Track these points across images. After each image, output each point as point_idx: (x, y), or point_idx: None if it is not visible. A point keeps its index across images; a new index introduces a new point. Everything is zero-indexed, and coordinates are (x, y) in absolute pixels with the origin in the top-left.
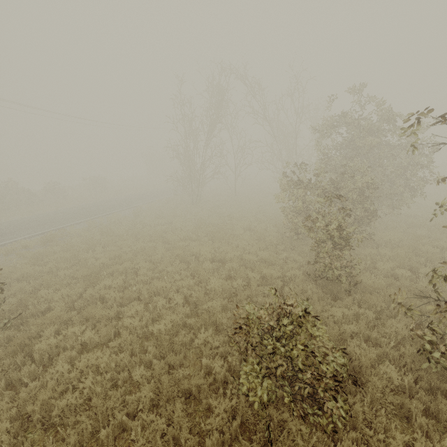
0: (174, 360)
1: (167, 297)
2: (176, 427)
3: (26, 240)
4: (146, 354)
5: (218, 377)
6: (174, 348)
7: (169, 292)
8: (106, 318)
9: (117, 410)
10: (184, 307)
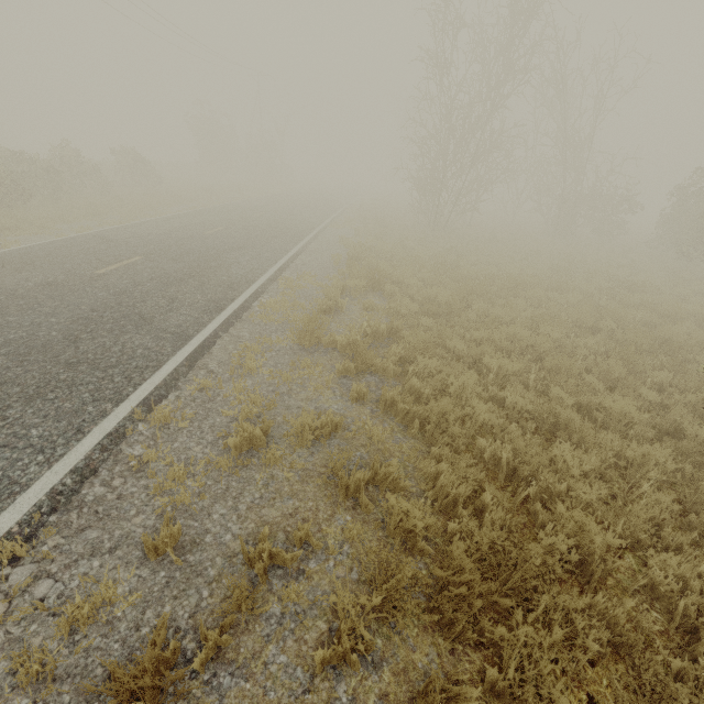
0: None
1: None
2: None
3: (339, 278)
4: None
5: None
6: None
7: None
8: None
9: None
10: None
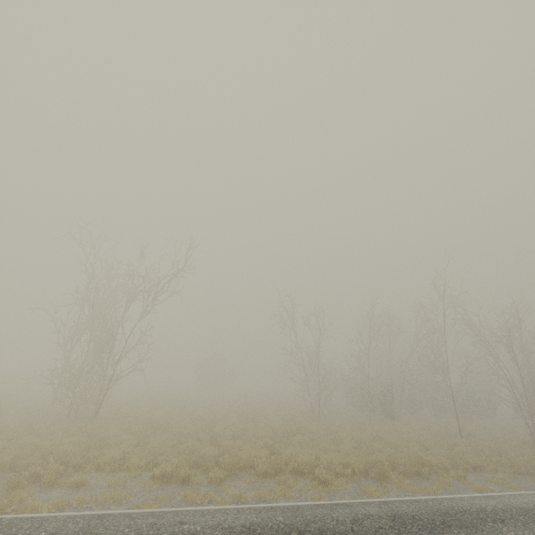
0: None
1: None
2: None
3: None
4: None
5: None
6: None
7: None
8: None
9: None
10: None
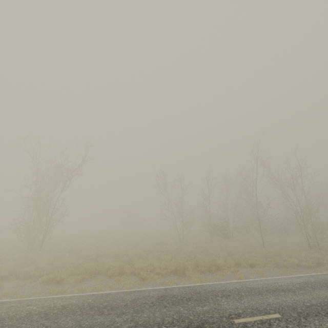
0: None
1: None
2: None
3: None
4: None
5: None
6: None
7: None
8: None
9: None
10: None
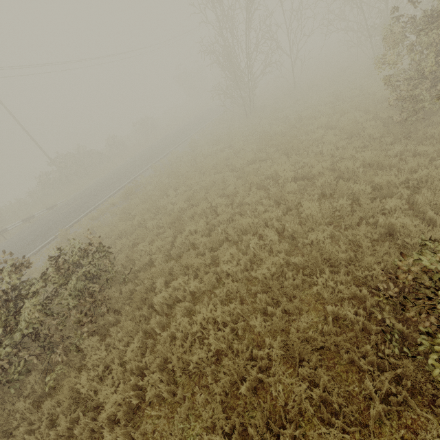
0: (292, 309)
1: (255, 232)
2: (322, 388)
3: (111, 198)
4: (257, 301)
5: (356, 328)
6: (284, 291)
7: (257, 228)
8: (204, 266)
9: (249, 365)
10: (281, 243)
